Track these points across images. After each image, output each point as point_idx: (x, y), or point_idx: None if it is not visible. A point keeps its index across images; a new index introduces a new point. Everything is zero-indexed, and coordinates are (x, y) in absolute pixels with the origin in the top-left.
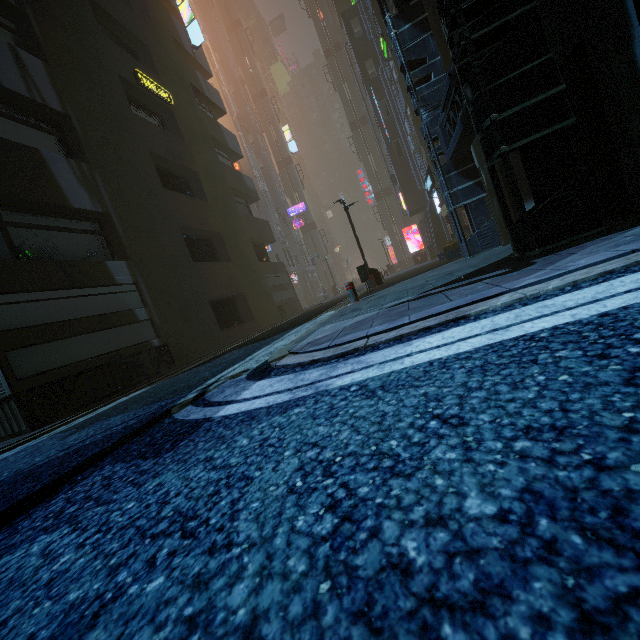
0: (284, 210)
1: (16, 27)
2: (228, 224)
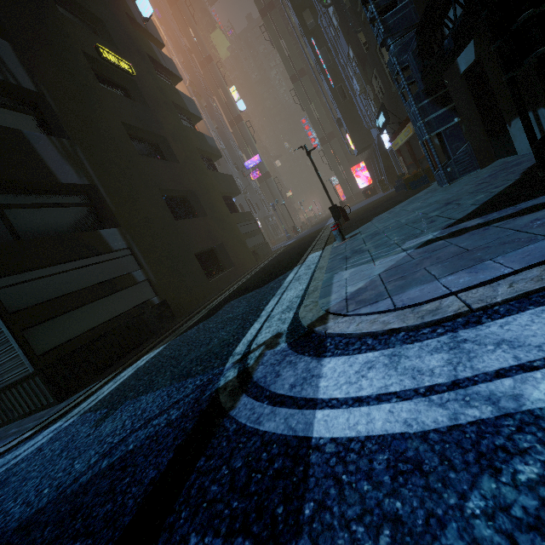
0: (241, 164)
1: None
2: (199, 182)
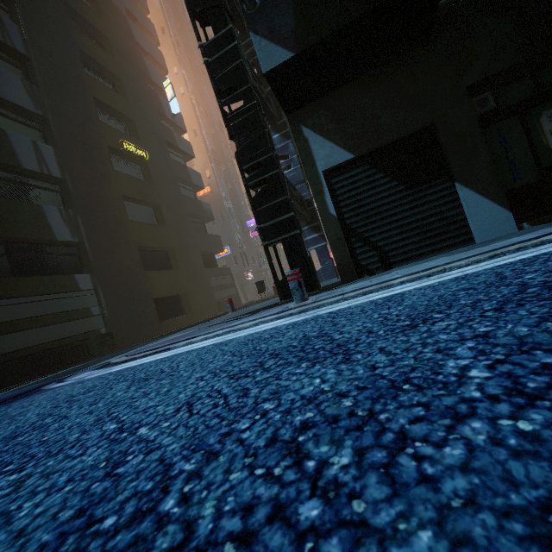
0: (245, 221)
1: (41, 126)
2: (181, 241)
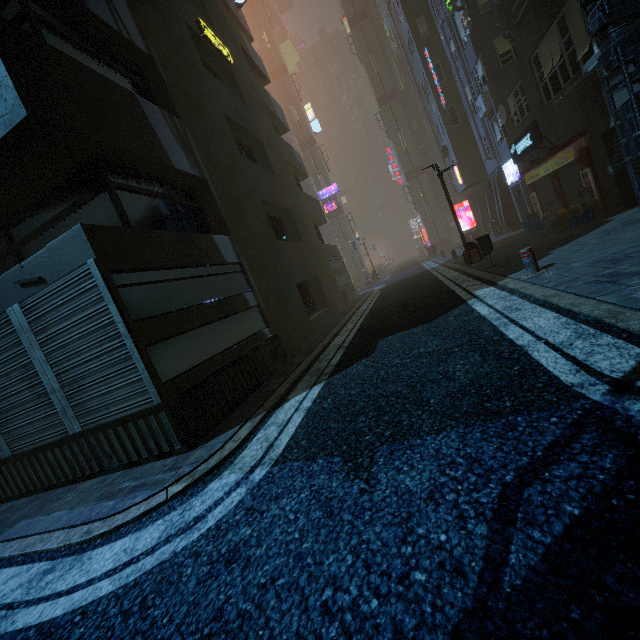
0: (312, 194)
1: None
2: (293, 201)
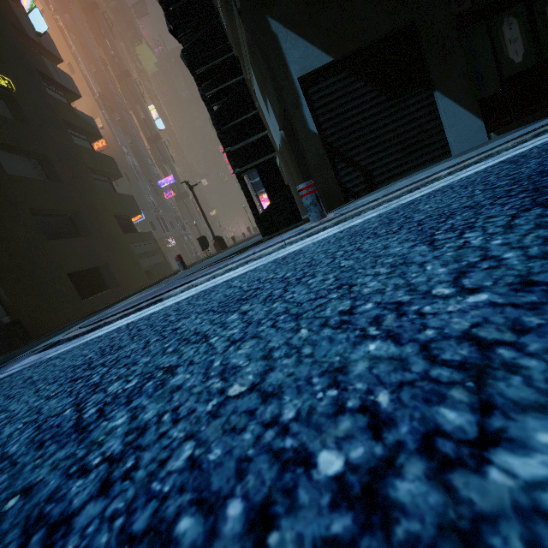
0: (156, 181)
1: None
2: (87, 202)
